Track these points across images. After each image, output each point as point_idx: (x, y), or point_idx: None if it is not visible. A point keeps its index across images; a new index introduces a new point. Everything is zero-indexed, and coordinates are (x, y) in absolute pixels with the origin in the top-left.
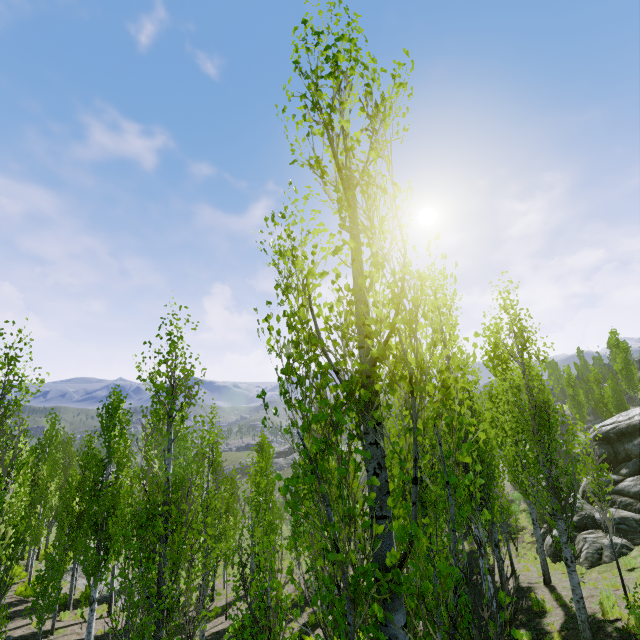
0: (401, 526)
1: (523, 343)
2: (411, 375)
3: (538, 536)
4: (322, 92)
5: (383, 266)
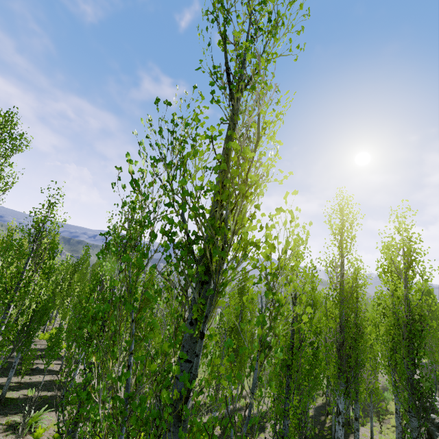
0: (178, 371)
1: (409, 261)
2: (225, 242)
3: (398, 424)
4: (225, 9)
5: (215, 140)
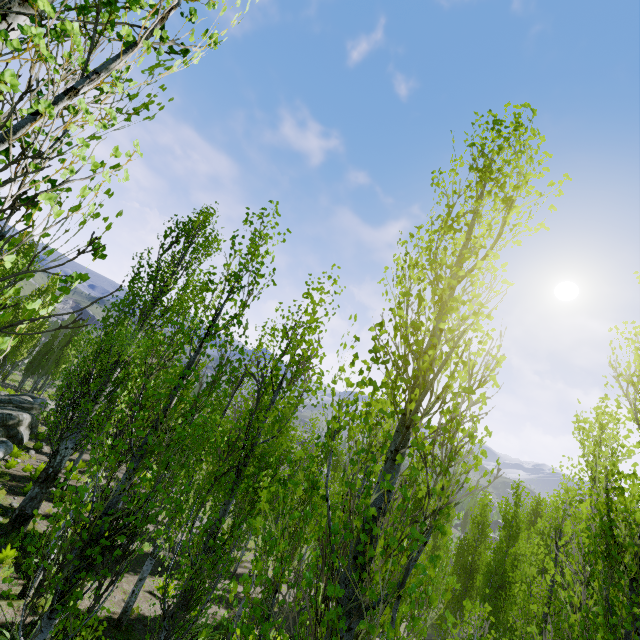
0: None
1: None
2: None
3: None
4: None
5: None
